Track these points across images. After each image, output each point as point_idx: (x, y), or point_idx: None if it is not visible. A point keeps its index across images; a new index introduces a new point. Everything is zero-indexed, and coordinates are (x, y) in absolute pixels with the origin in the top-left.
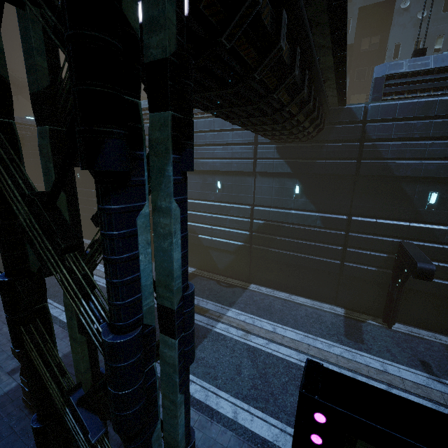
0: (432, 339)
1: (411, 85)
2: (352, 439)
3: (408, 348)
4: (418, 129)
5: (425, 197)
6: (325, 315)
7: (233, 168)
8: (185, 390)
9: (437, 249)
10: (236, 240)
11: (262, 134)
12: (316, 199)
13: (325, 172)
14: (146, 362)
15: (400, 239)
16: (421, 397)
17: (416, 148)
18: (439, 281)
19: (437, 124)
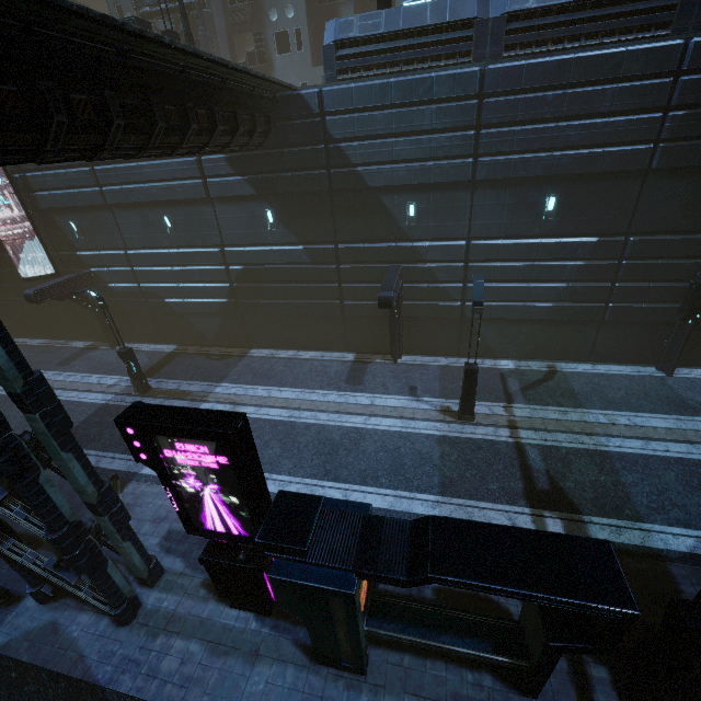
0: (433, 363)
1: (365, 59)
2: (155, 437)
3: (404, 378)
4: (380, 123)
5: (405, 209)
6: (332, 365)
7: (178, 195)
8: (72, 451)
9: (424, 269)
10: (217, 297)
11: None
12: (295, 228)
13: (295, 190)
14: (1, 431)
15: (390, 263)
16: (395, 418)
17: (383, 148)
18: (432, 303)
19: (398, 116)
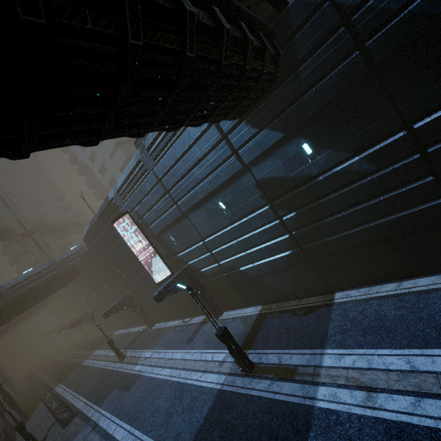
0: None
1: None
2: None
3: None
4: None
5: None
6: None
7: (222, 179)
8: None
9: None
10: (280, 252)
11: (202, 120)
12: (339, 142)
13: (325, 101)
14: None
15: None
16: None
17: None
18: None
19: None
